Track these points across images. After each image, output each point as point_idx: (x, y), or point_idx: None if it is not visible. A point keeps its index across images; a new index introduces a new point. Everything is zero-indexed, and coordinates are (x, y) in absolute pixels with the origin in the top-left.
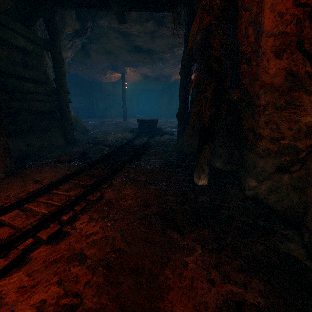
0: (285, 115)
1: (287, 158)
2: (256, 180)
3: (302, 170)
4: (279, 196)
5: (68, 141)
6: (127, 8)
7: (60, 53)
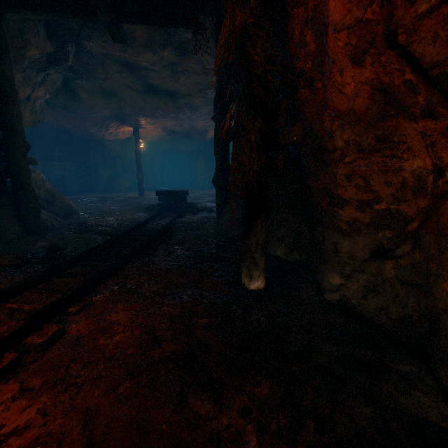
0: (377, 162)
1: (387, 233)
2: (341, 274)
3: (416, 253)
4: (381, 300)
5: (29, 229)
6: (124, 18)
7: (11, 83)
